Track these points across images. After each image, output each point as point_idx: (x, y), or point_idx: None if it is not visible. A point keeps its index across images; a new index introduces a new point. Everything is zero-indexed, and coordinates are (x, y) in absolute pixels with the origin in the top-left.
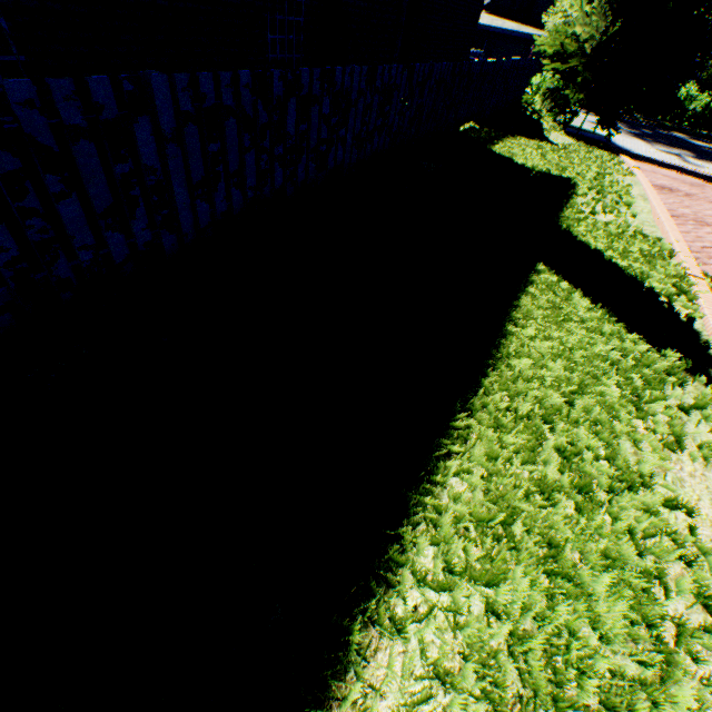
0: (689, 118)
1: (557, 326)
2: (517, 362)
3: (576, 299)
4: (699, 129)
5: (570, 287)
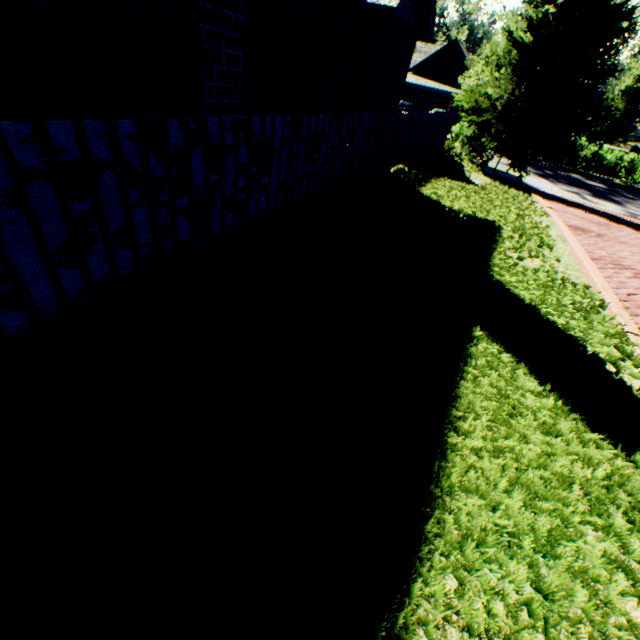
0: (581, 162)
1: (507, 426)
2: (463, 500)
3: (523, 380)
4: (590, 171)
5: (512, 359)
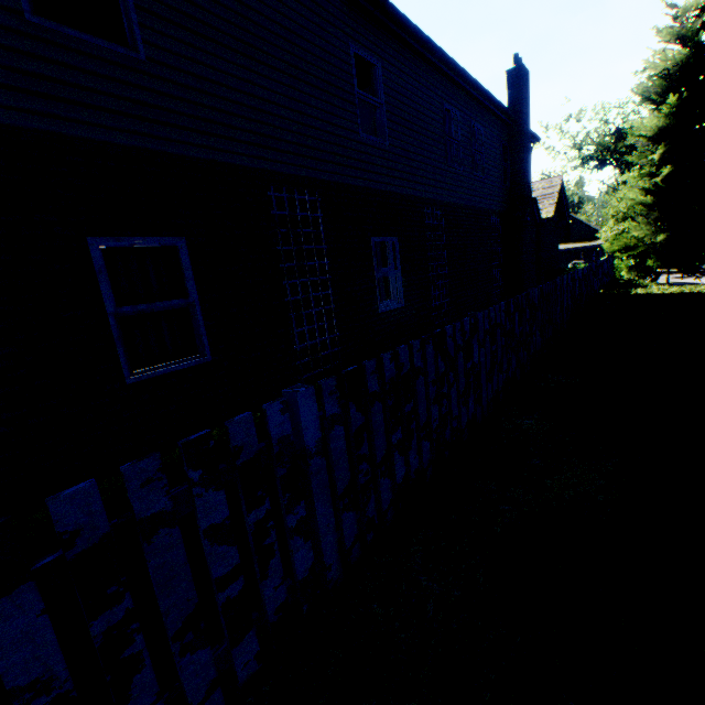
0: None
1: None
2: None
3: None
4: None
5: None
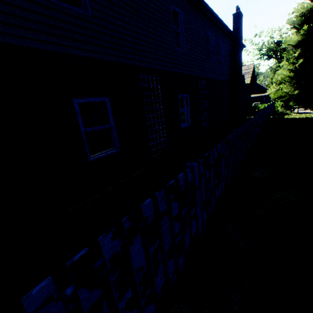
0: None
1: None
2: None
3: None
4: None
5: None
